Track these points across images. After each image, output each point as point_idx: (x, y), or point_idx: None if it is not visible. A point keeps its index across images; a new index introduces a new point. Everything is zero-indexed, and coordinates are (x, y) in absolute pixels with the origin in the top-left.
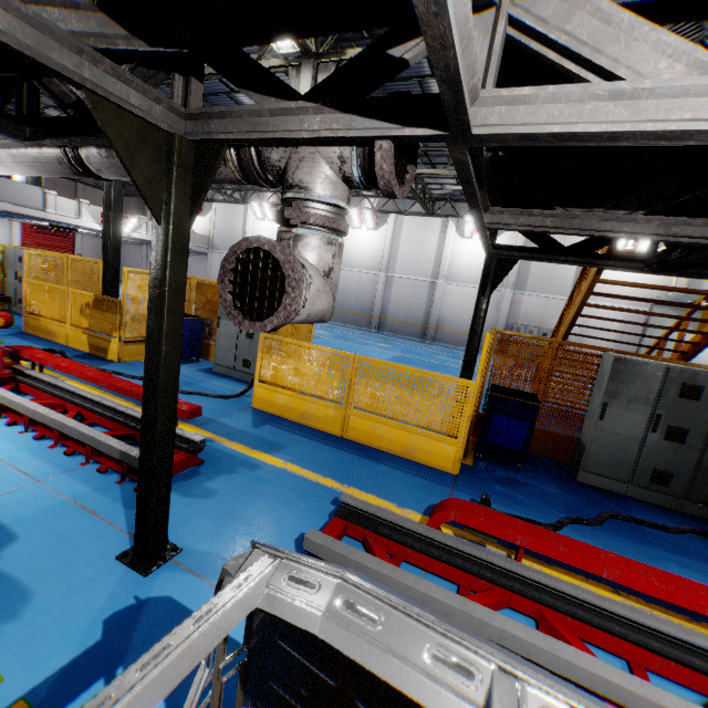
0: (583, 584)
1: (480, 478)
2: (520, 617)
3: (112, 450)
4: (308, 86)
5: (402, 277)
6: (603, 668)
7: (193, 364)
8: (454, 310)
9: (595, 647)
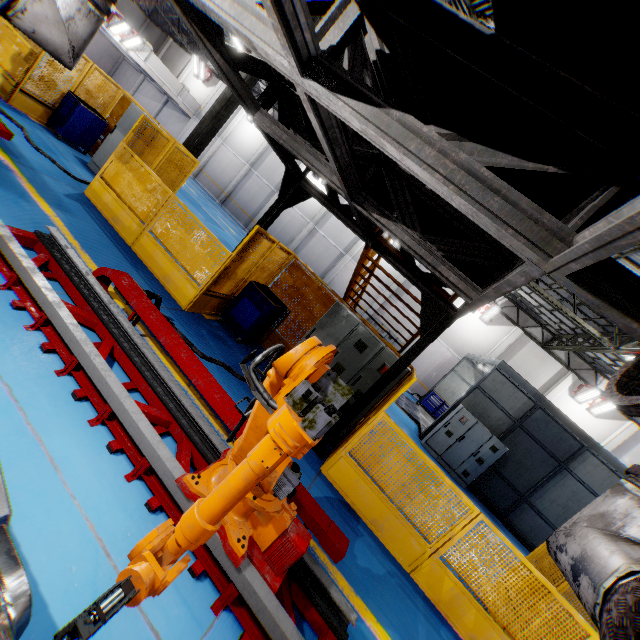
0: (172, 370)
1: (200, 323)
2: (97, 339)
3: None
4: None
5: (324, 235)
6: (83, 339)
7: (76, 151)
8: (344, 283)
9: (124, 372)
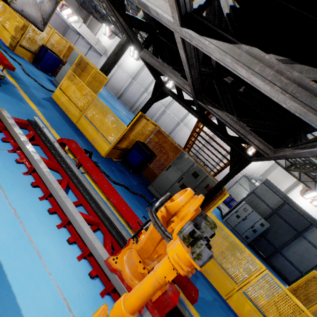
0: (99, 191)
1: (111, 163)
2: (60, 177)
3: None
4: None
5: (170, 113)
6: (53, 180)
7: (47, 75)
8: (180, 137)
9: (74, 195)
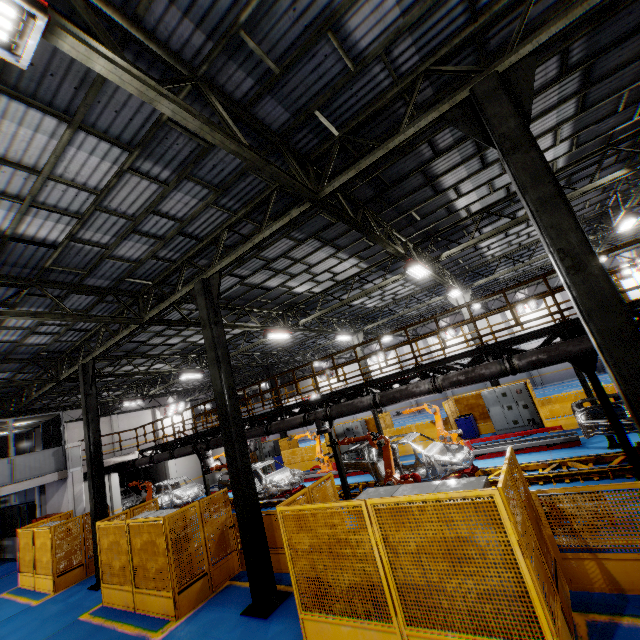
0: None
1: None
2: None
3: (560, 440)
4: (463, 301)
5: None
6: None
7: (481, 437)
8: None
9: None
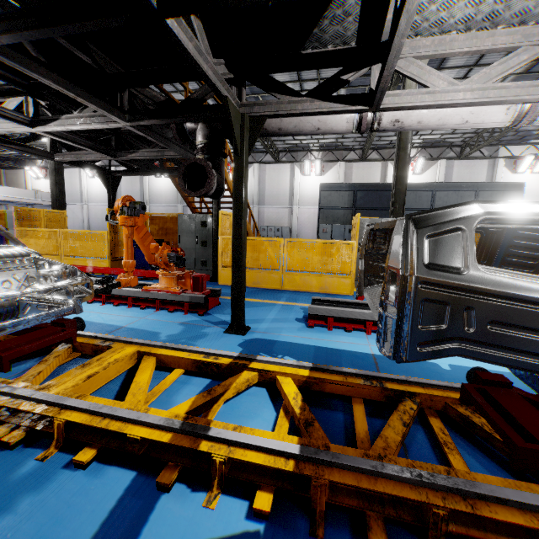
0: None
1: None
2: None
3: None
4: None
5: None
6: None
7: None
8: None
9: None
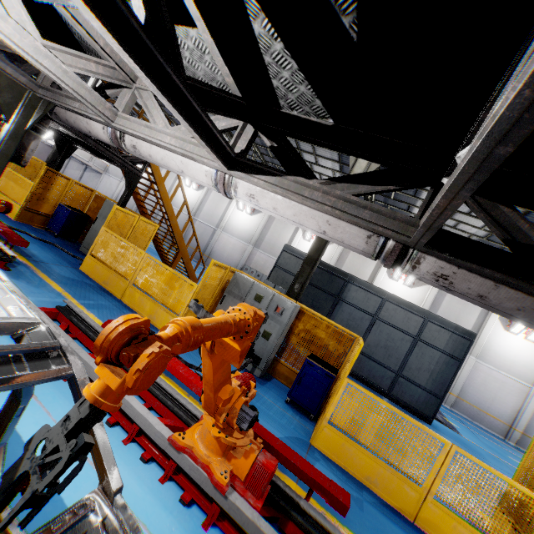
0: None
1: (25, 225)
2: None
3: None
4: (94, 79)
5: (201, 221)
6: None
7: None
8: (221, 249)
9: None
